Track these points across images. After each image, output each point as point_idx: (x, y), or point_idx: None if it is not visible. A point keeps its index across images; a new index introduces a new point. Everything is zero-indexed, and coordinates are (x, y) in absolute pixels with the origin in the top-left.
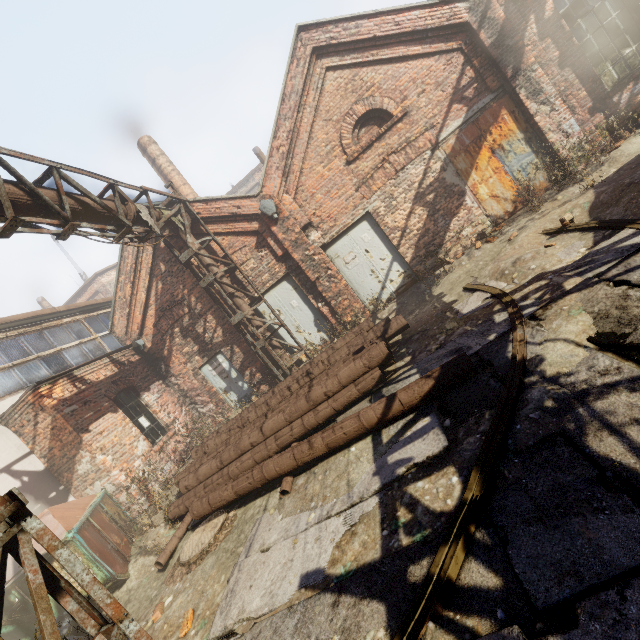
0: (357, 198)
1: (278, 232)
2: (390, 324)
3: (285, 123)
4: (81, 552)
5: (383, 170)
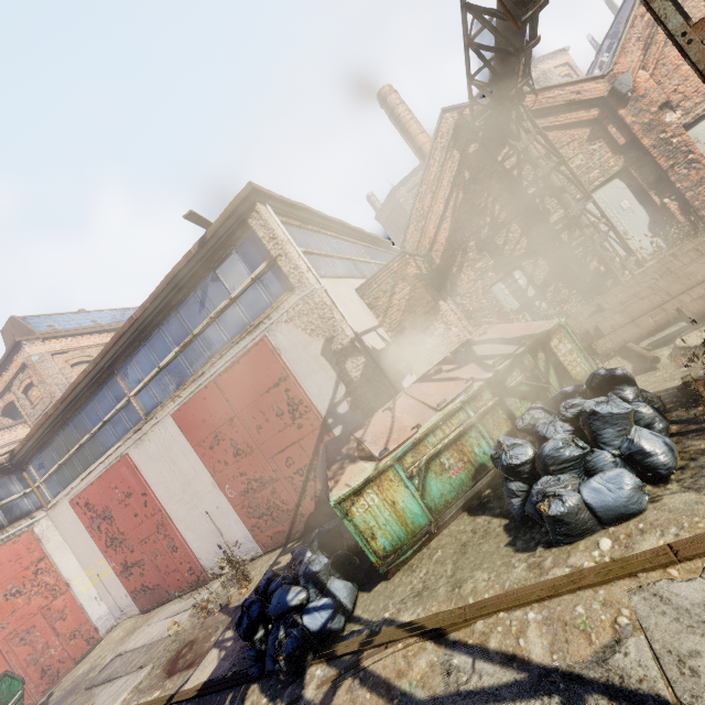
0: None
1: (626, 115)
2: None
3: None
4: (569, 340)
5: None
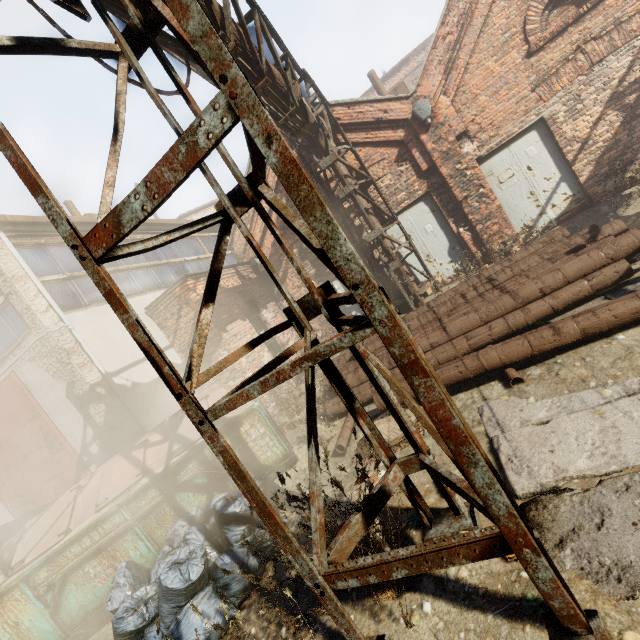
0: (531, 100)
1: (427, 141)
2: (600, 230)
3: (458, 4)
4: (264, 423)
5: (574, 63)
